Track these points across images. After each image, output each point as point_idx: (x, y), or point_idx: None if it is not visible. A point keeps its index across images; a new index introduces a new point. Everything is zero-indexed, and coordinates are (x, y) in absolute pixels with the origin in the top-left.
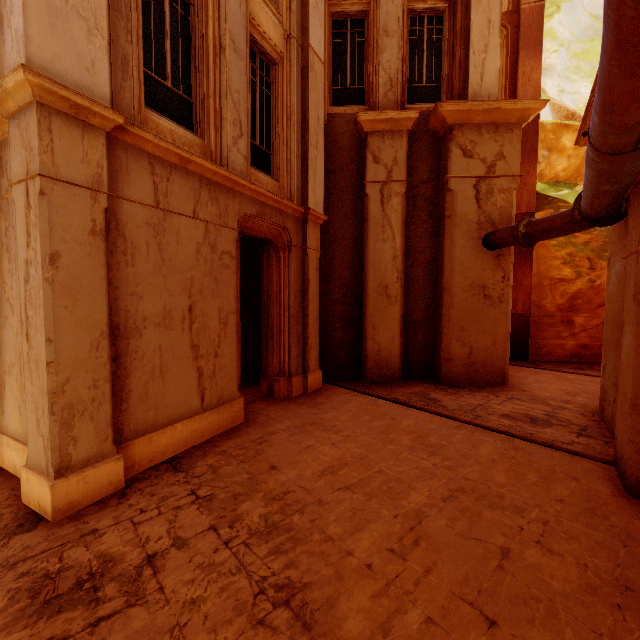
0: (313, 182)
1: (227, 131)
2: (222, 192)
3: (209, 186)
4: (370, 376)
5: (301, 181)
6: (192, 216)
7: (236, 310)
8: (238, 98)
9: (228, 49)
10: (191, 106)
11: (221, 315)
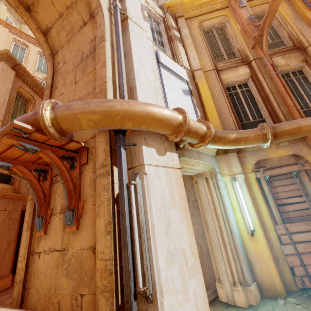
0: None
1: (22, 182)
2: (17, 200)
3: (12, 199)
4: None
5: None
6: (4, 210)
7: (15, 239)
8: None
9: None
10: (11, 176)
11: (8, 242)
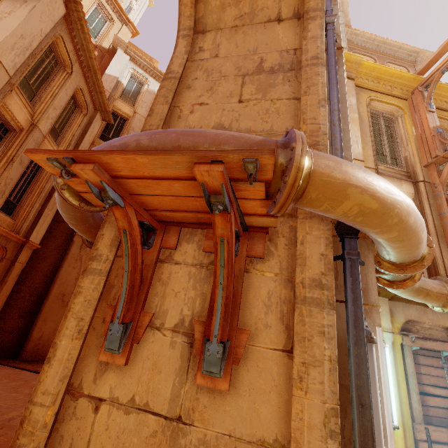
0: (40, 226)
1: None
2: None
3: None
4: (26, 356)
5: (32, 224)
6: None
7: None
8: (10, 181)
9: (16, 162)
10: None
11: None
